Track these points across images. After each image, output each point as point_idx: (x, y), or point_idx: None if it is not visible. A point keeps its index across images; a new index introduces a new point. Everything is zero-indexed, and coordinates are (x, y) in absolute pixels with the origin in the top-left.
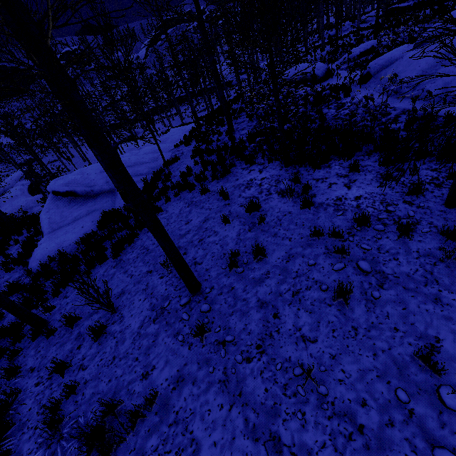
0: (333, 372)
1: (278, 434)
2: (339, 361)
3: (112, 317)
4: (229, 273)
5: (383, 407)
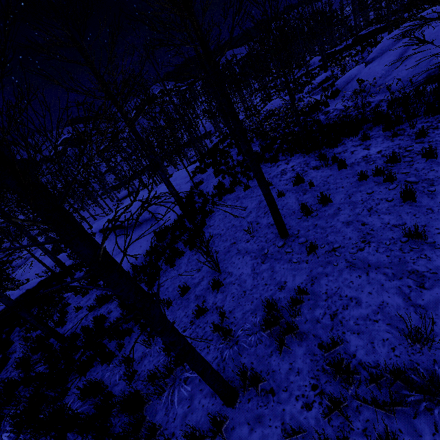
0: (431, 232)
1: (415, 269)
2: (430, 226)
3: (219, 277)
4: (306, 219)
5: None
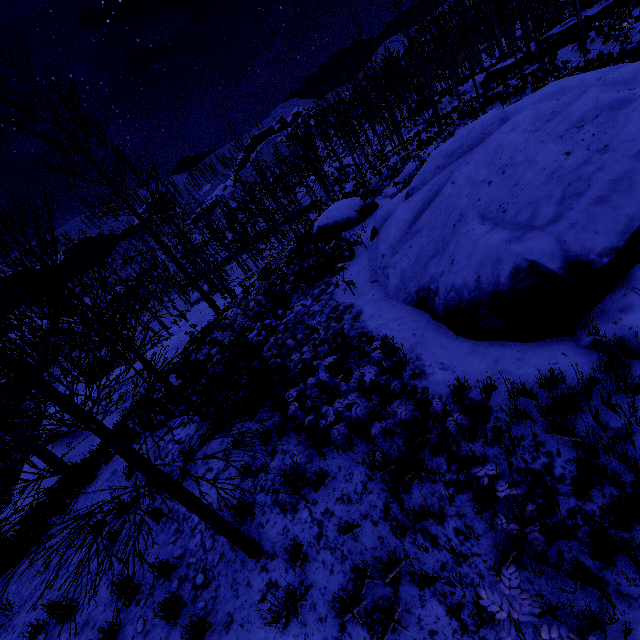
0: None
1: None
2: None
3: None
4: None
5: None
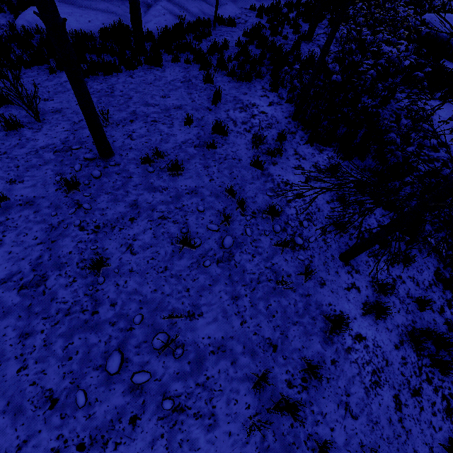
0: (120, 278)
1: (48, 278)
2: (131, 276)
3: (34, 123)
4: (140, 165)
5: (120, 315)
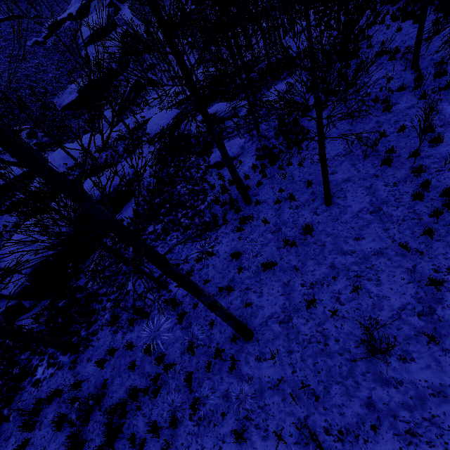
0: None
1: None
2: None
3: None
4: None
5: None
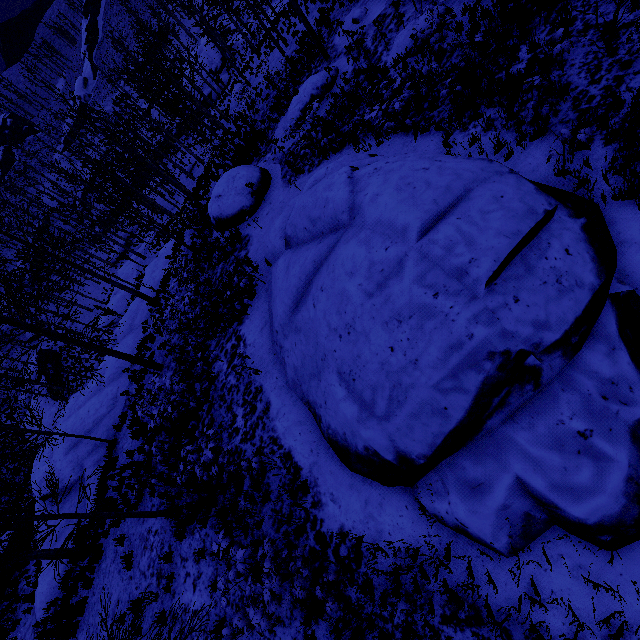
0: None
1: None
2: None
3: None
4: None
5: None
